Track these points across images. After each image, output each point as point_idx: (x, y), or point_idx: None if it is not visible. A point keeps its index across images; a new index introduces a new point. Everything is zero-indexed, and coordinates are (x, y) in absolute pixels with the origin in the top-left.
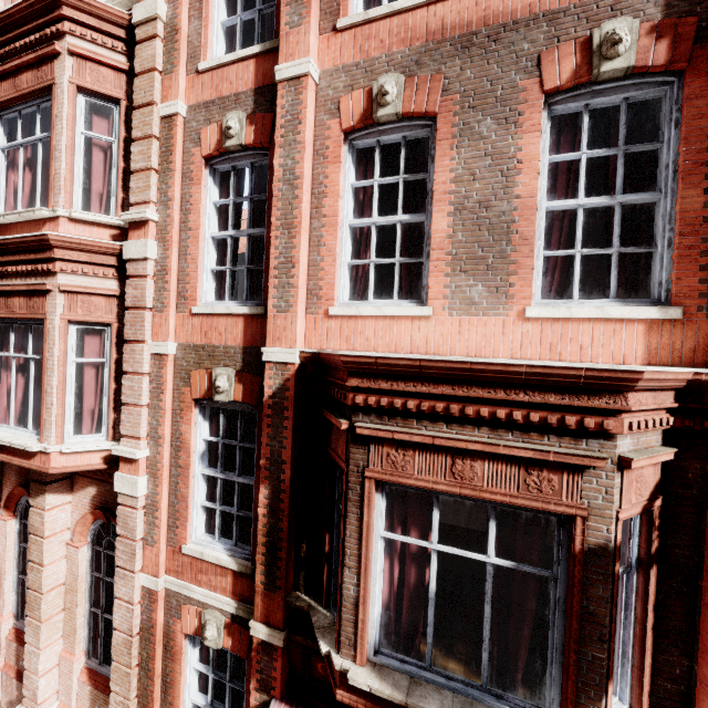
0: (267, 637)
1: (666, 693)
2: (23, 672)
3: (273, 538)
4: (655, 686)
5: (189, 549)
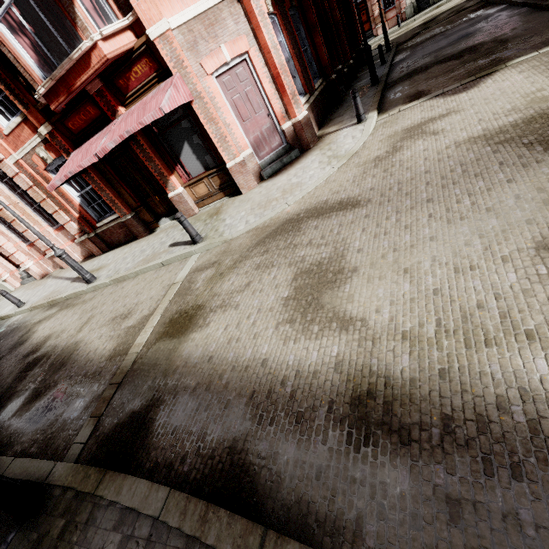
0: (46, 130)
1: (125, 5)
2: (34, 244)
3: (4, 82)
4: (121, 6)
5: (5, 130)
